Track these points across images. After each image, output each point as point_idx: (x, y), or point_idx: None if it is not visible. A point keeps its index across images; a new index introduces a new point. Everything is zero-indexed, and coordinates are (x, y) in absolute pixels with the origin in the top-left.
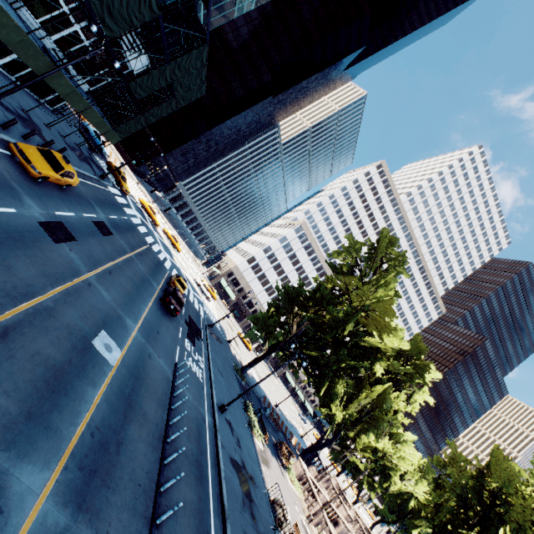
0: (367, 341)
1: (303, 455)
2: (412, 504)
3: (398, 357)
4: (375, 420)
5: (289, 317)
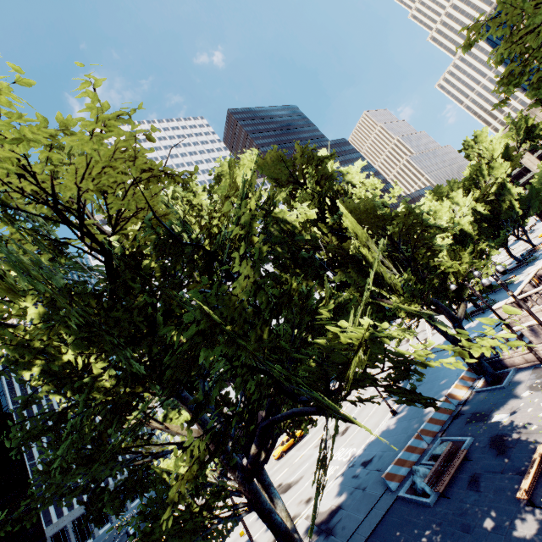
0: (231, 231)
1: (487, 376)
2: (482, 210)
3: (294, 196)
4: (409, 234)
5: (148, 458)
